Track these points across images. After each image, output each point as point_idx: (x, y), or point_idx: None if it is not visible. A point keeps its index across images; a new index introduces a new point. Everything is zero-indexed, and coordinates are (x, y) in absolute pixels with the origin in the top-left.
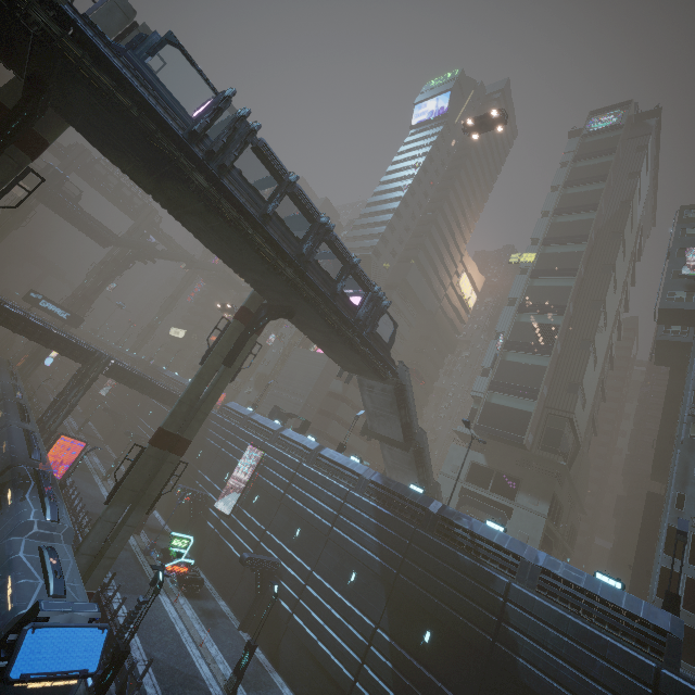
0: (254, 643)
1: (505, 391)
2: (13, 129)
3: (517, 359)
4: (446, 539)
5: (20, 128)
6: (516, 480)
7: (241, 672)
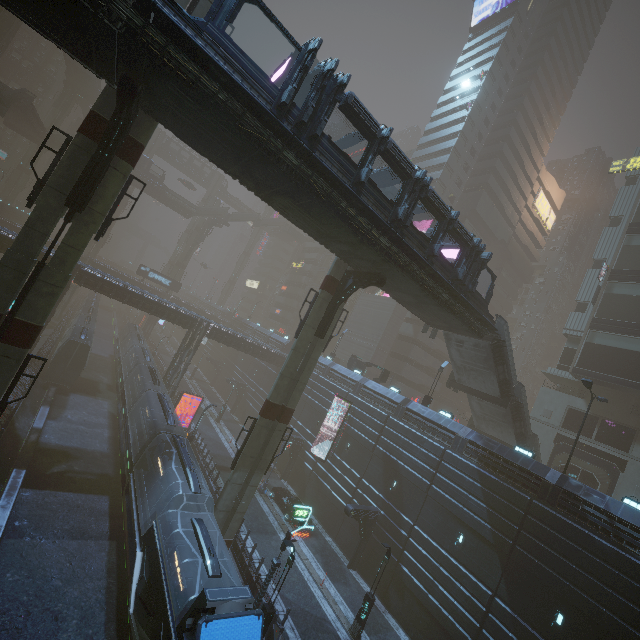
0: (372, 597)
1: (613, 330)
2: (114, 141)
3: (628, 292)
4: (573, 516)
5: (119, 138)
6: (629, 430)
7: (363, 621)
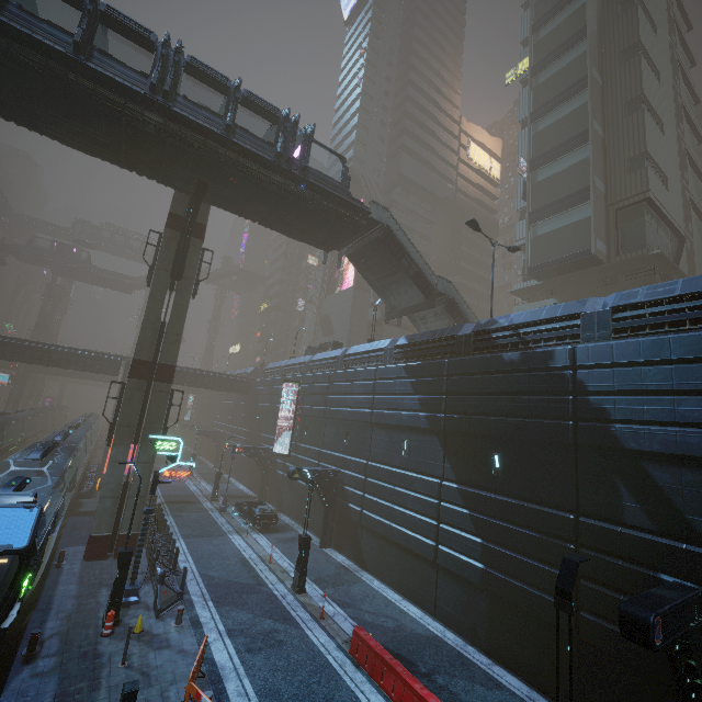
0: (306, 536)
1: (549, 213)
2: None
3: (550, 173)
4: (486, 351)
5: None
6: None
7: (302, 568)
